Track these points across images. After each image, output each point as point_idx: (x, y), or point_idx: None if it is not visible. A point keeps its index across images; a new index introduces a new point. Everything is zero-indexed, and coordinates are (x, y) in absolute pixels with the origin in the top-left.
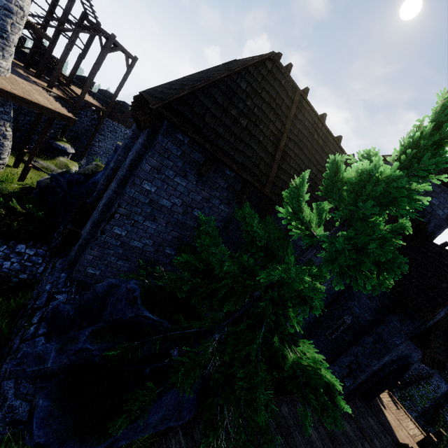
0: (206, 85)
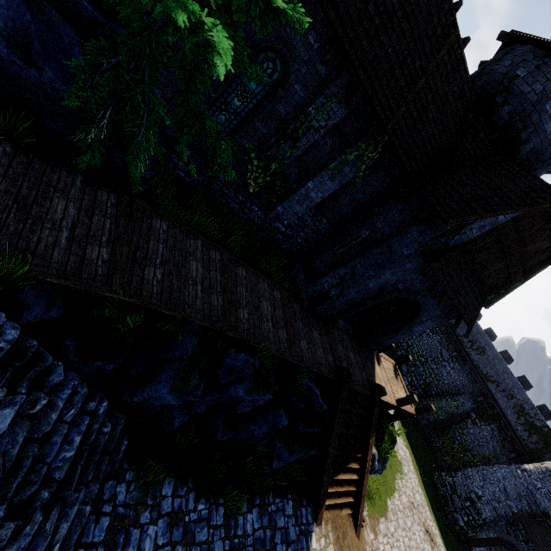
0: None
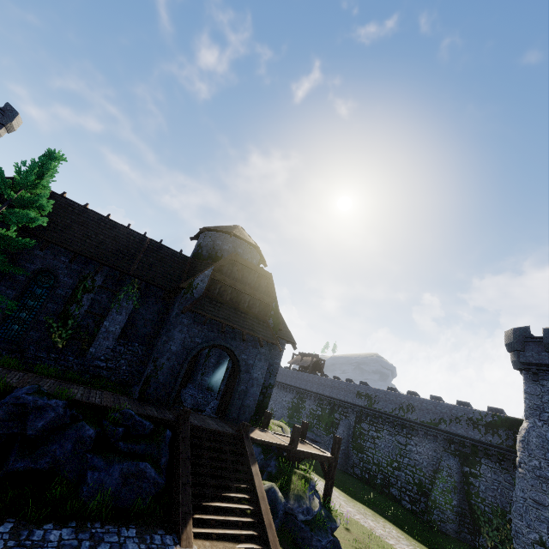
0: None
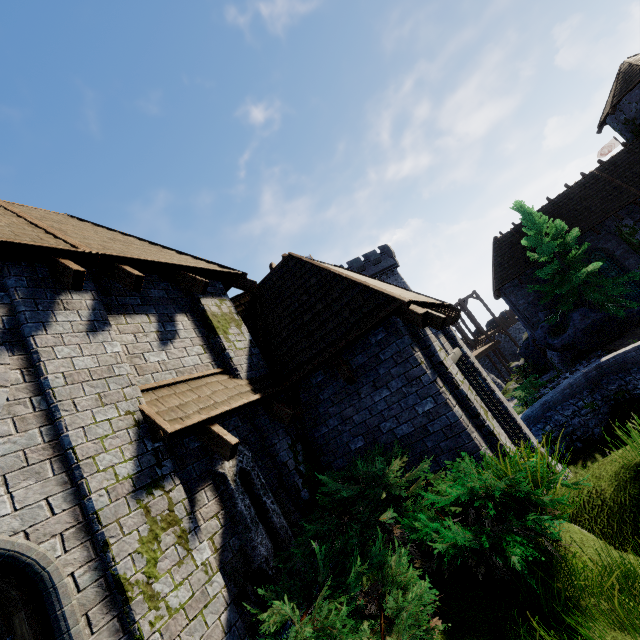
0: (494, 273)
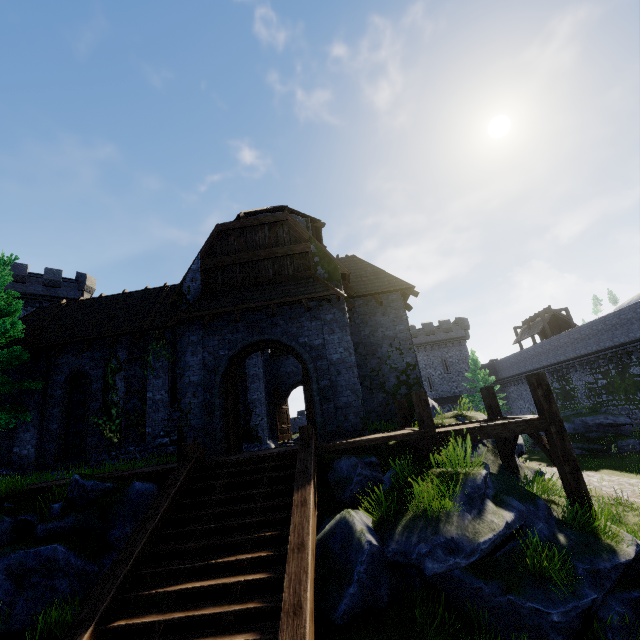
0: None
